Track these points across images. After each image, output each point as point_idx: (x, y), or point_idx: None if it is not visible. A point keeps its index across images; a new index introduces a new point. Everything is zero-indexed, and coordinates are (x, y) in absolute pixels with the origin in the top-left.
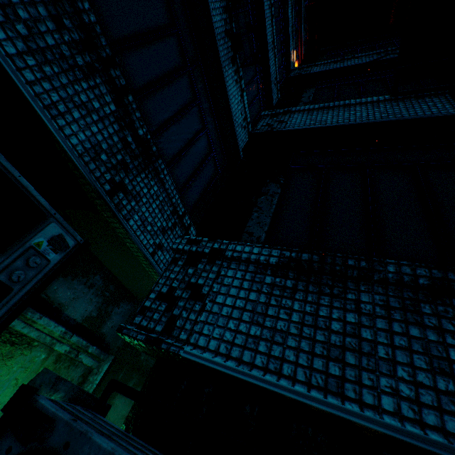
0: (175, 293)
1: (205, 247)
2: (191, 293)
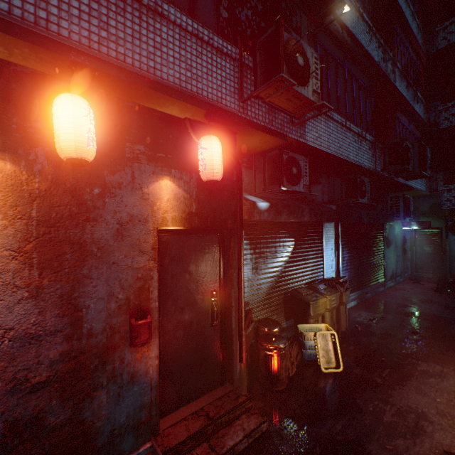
0: (449, 199)
1: (451, 187)
2: (454, 198)
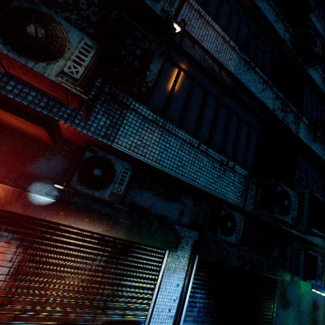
0: None
1: None
2: None
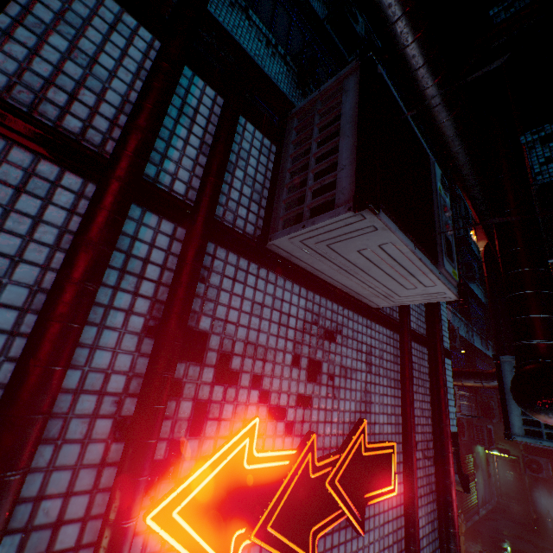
0: None
1: None
2: None
